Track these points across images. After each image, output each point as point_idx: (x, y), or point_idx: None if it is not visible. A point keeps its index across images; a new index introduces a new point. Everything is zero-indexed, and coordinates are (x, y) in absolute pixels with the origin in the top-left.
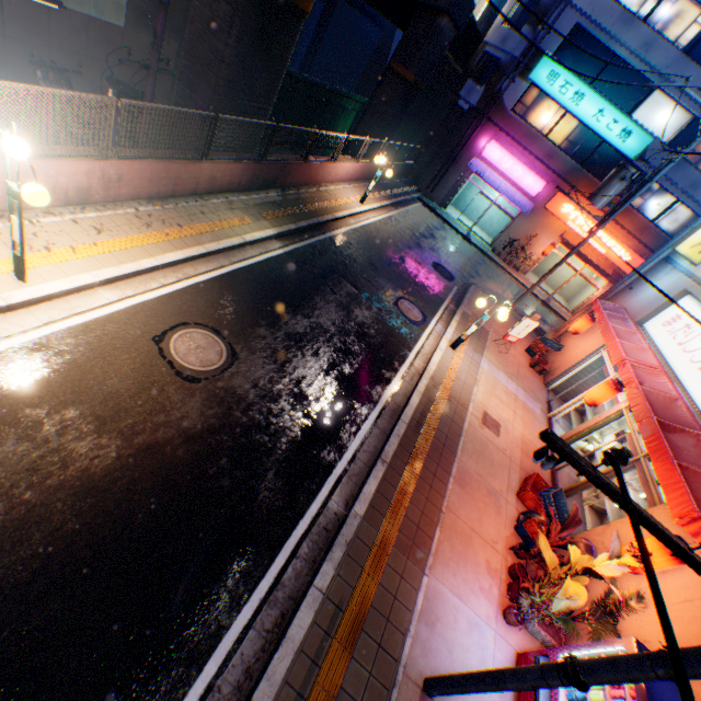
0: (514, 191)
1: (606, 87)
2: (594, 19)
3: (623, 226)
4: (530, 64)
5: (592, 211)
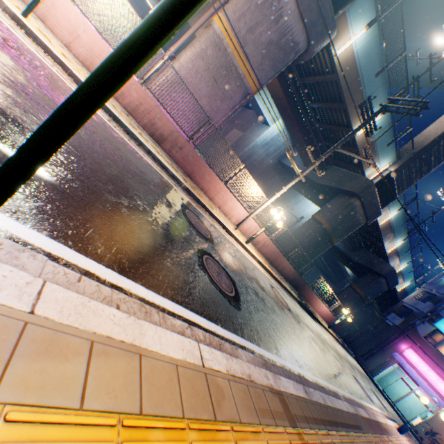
0: (430, 388)
1: None
2: None
3: None
4: (433, 318)
5: None
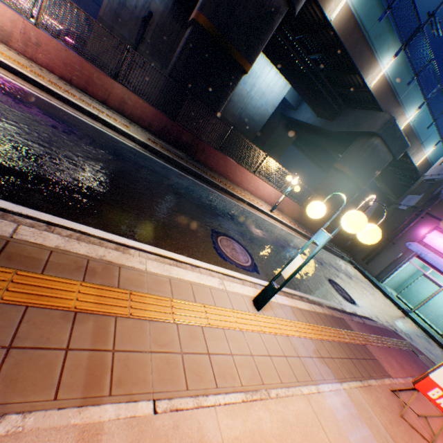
0: None
1: None
2: None
3: None
4: None
5: None
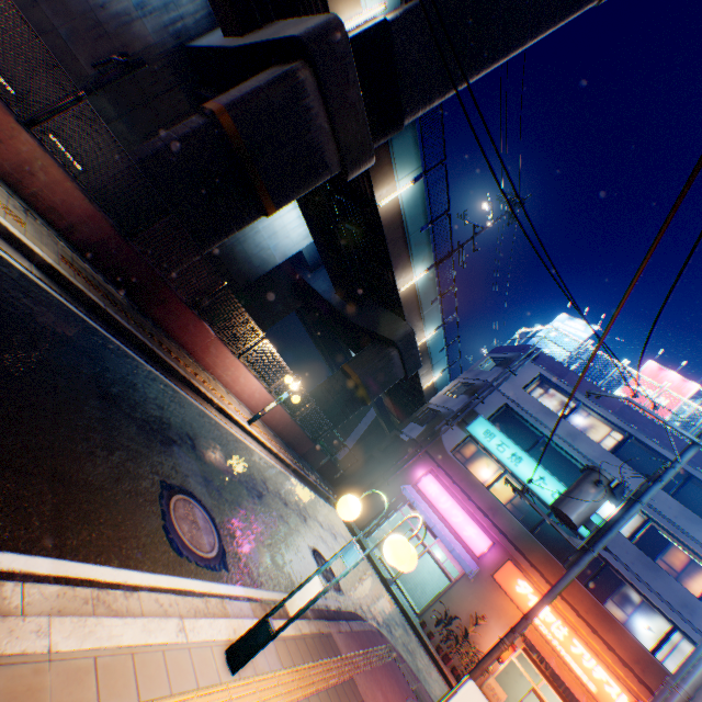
0: (453, 538)
1: (542, 460)
2: (519, 403)
3: (611, 643)
4: (468, 418)
5: (558, 602)
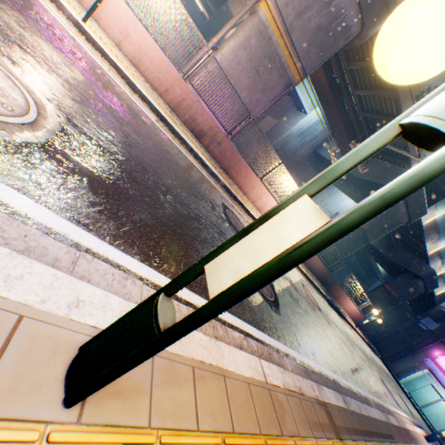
0: None
1: None
2: None
3: None
4: None
5: None
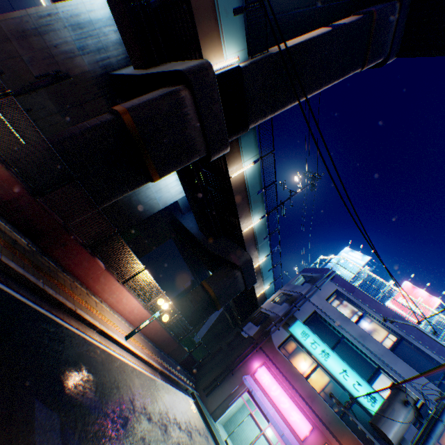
0: (282, 422)
1: (343, 355)
2: (324, 311)
3: None
4: (289, 321)
5: None
